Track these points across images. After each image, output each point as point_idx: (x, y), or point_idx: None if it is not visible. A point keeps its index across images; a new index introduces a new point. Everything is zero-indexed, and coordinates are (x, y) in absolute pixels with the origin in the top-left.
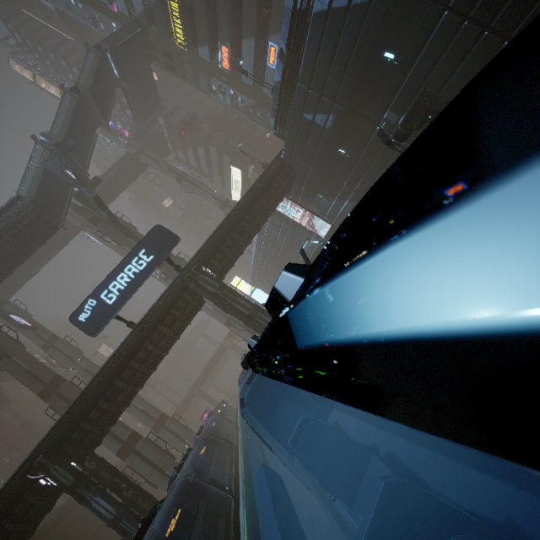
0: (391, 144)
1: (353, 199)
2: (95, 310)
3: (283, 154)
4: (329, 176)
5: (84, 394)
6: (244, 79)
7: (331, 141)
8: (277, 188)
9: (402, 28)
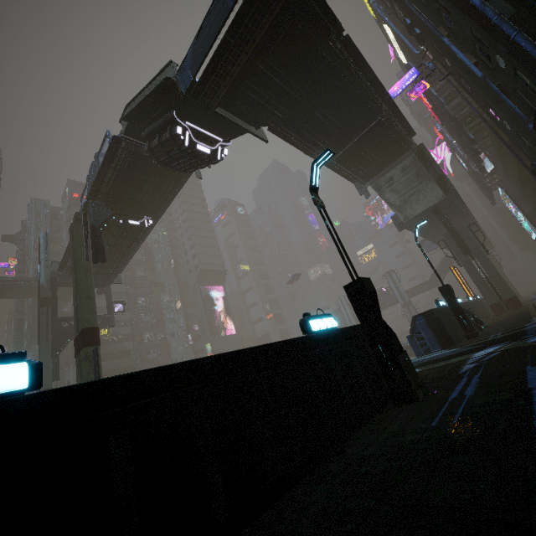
0: None
1: None
2: None
3: None
4: None
5: None
6: None
7: None
8: None
9: None
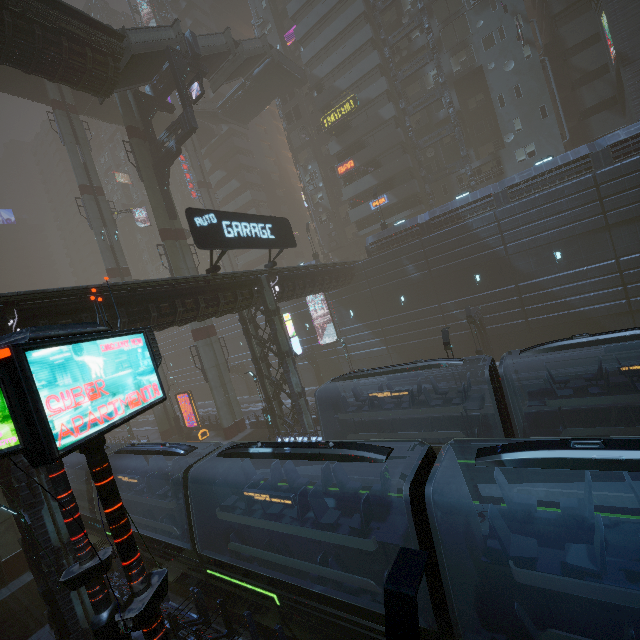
0: (470, 319)
1: (376, 334)
2: (212, 227)
3: (359, 264)
4: (375, 305)
5: (111, 287)
6: (344, 191)
7: (403, 286)
8: (341, 280)
9: (493, 273)
